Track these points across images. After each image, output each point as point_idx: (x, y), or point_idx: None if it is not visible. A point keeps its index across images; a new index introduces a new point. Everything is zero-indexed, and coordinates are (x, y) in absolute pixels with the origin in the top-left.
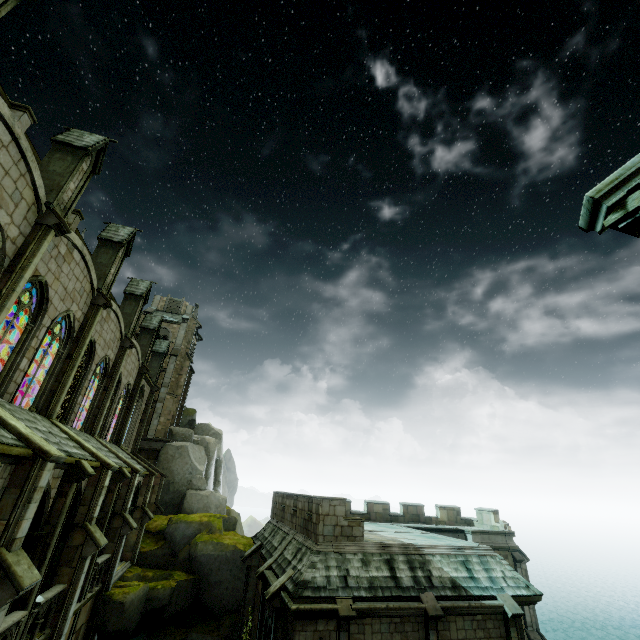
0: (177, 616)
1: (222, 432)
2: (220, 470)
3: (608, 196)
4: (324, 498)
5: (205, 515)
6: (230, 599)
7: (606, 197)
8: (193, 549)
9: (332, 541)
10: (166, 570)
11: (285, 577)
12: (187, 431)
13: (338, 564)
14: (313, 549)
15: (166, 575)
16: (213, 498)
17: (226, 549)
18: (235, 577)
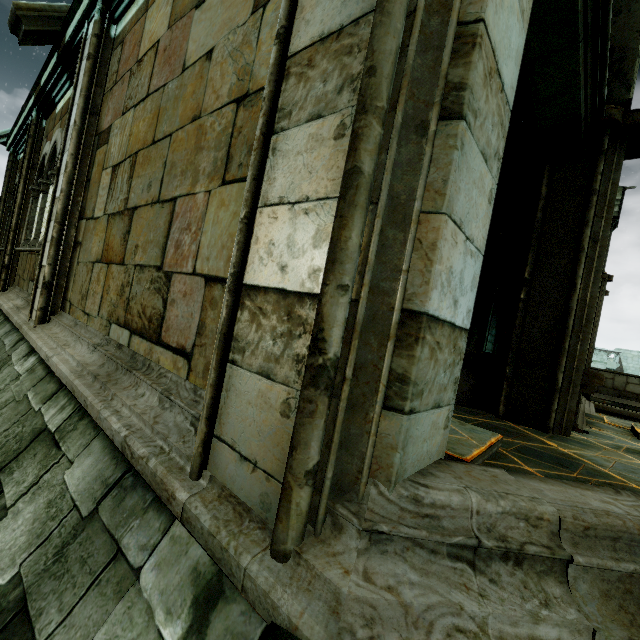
0: None
1: None
2: None
3: (2, 138)
4: None
5: None
6: None
7: (1, 138)
8: None
9: None
10: None
11: None
12: None
13: None
14: None
15: None
16: None
17: None
18: None
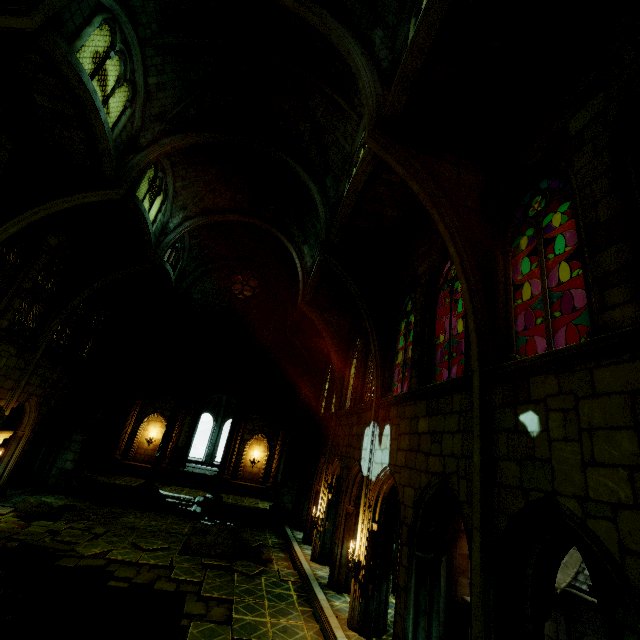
0: None
1: None
2: None
3: None
4: None
5: None
6: None
7: None
8: None
9: None
10: None
11: None
12: None
13: None
14: None
15: None
16: None
17: None
18: None
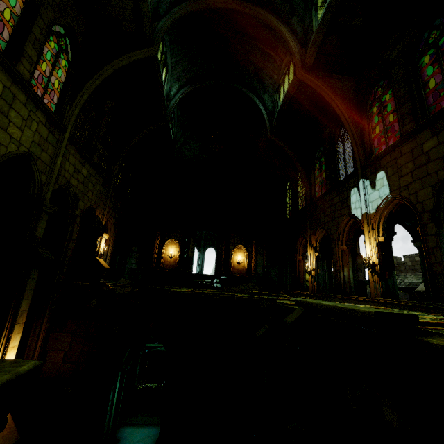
0: None
1: None
2: None
3: None
4: None
5: None
6: None
7: None
8: None
9: None
10: None
11: None
12: None
13: None
14: None
15: None
16: None
17: None
18: None
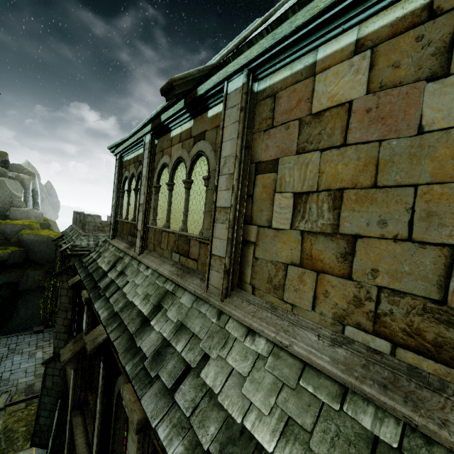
0: (16, 265)
1: (35, 172)
2: (37, 197)
3: (111, 149)
4: (89, 215)
5: (26, 221)
6: (48, 258)
7: (111, 149)
8: (20, 237)
9: (93, 232)
10: (4, 246)
11: (69, 245)
12: (1, 170)
13: (94, 240)
14: (83, 235)
15: (4, 248)
16: (32, 213)
17: (43, 237)
18: (50, 249)
